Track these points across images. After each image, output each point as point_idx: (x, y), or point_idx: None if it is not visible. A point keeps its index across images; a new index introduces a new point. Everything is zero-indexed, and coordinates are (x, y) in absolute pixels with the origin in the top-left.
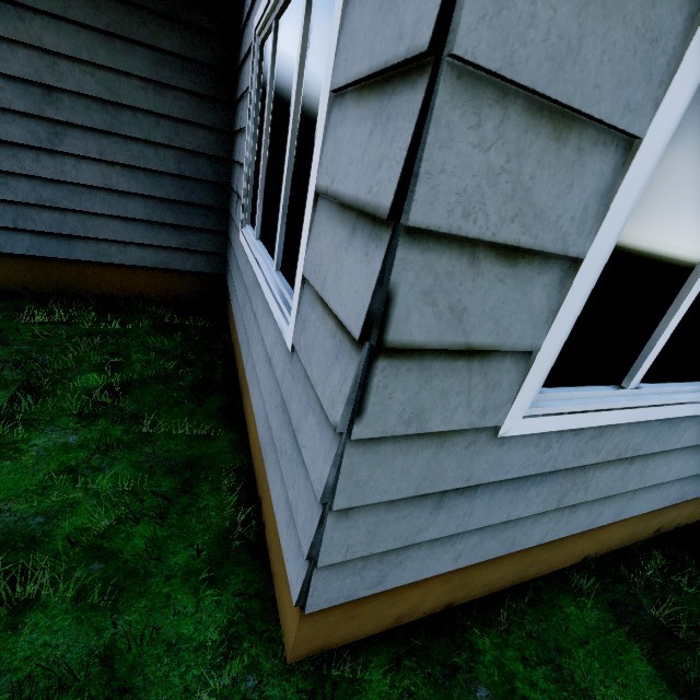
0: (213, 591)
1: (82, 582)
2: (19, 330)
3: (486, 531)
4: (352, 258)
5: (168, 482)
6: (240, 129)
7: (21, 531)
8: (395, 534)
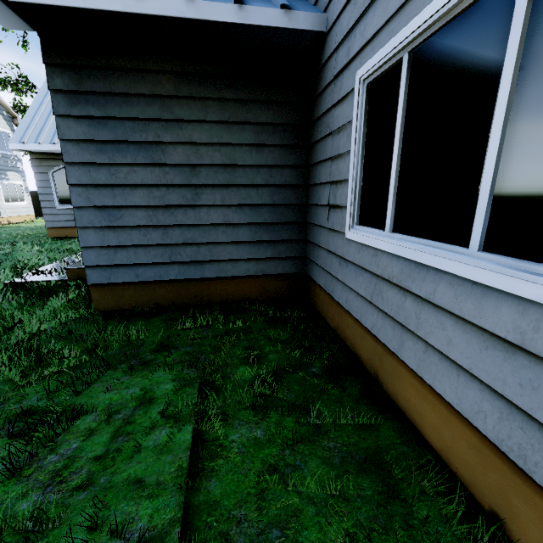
0: None
1: None
2: (179, 335)
3: None
4: None
5: (368, 484)
6: (326, 159)
7: None
8: None
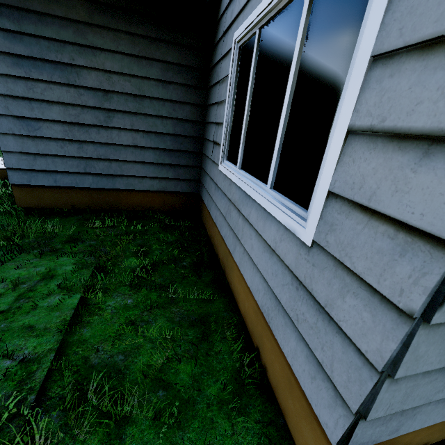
0: (240, 417)
1: (155, 405)
2: (88, 232)
3: None
4: (429, 176)
5: (192, 332)
6: (215, 102)
7: (111, 364)
8: (421, 394)
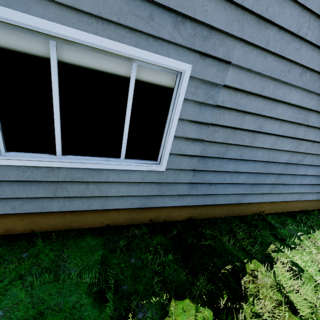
0: None
1: None
2: None
3: (22, 200)
4: None
5: None
6: None
7: None
8: None
